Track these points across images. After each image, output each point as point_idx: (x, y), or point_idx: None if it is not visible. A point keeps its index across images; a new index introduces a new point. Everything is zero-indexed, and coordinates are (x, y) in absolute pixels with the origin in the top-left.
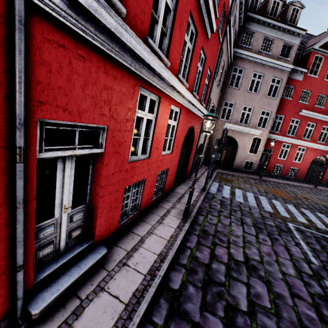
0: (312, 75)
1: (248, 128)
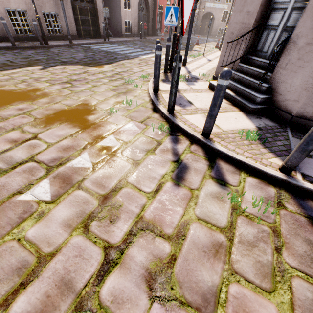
0: None
1: (220, 5)
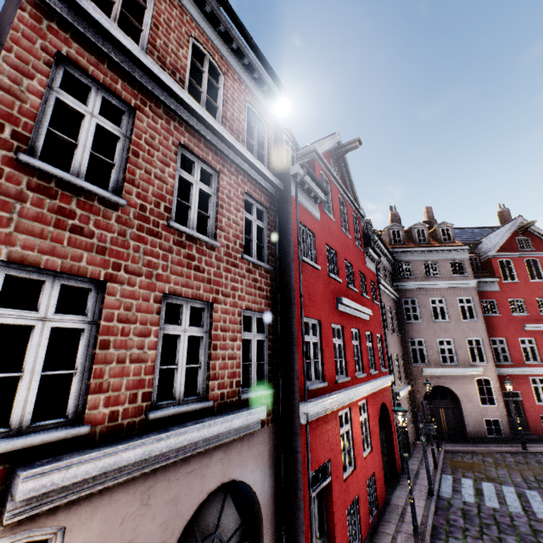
0: (510, 281)
1: (460, 368)
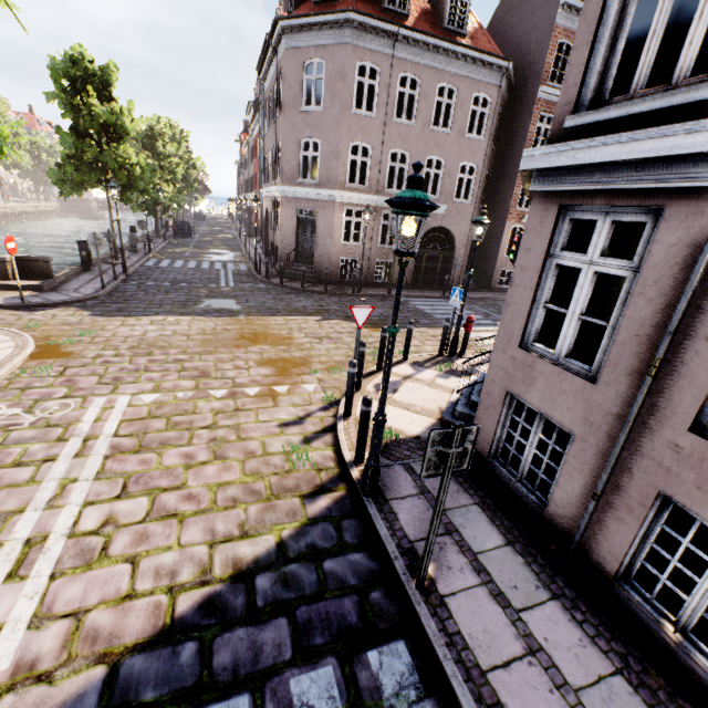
0: None
1: None
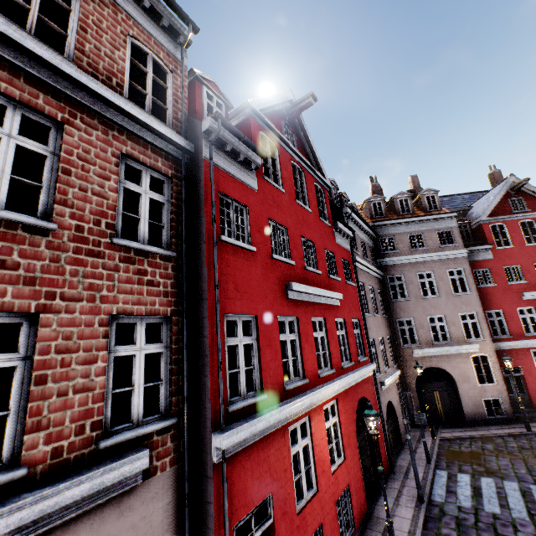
0: (504, 247)
1: (454, 347)
